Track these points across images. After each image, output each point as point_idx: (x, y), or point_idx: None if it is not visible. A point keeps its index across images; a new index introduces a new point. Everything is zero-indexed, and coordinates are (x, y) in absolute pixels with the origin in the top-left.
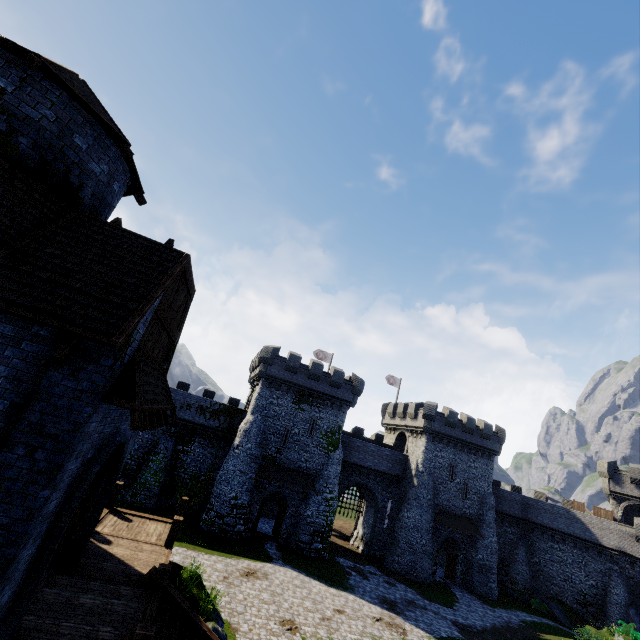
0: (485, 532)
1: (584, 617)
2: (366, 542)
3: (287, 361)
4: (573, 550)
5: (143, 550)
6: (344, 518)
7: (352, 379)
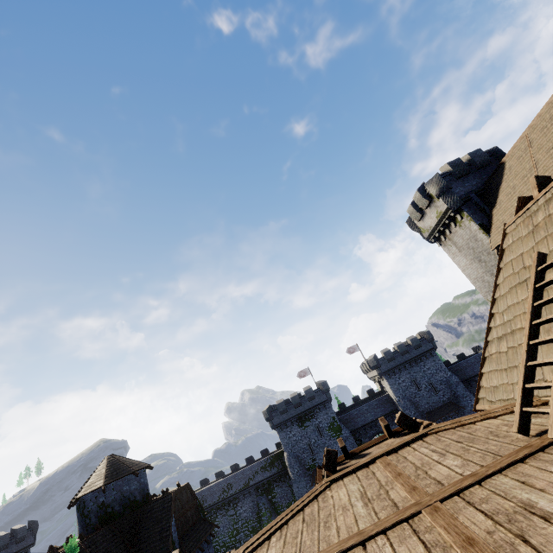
0: (464, 403)
1: None
2: None
3: (278, 410)
4: None
5: None
6: None
7: (318, 386)
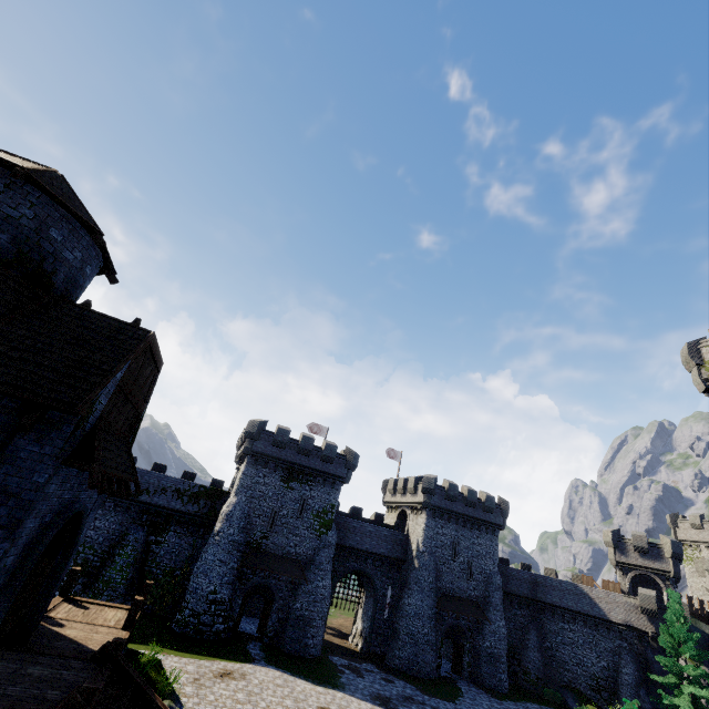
0: (492, 616)
1: (598, 704)
2: (365, 637)
3: (275, 435)
4: (583, 629)
5: (98, 632)
6: (346, 615)
7: (346, 453)
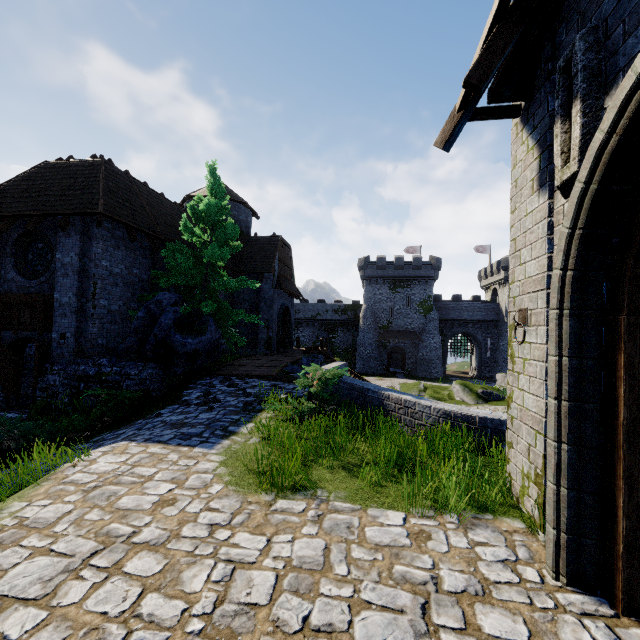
0: None
1: None
2: (477, 369)
3: (376, 263)
4: None
5: None
6: None
7: (430, 260)
